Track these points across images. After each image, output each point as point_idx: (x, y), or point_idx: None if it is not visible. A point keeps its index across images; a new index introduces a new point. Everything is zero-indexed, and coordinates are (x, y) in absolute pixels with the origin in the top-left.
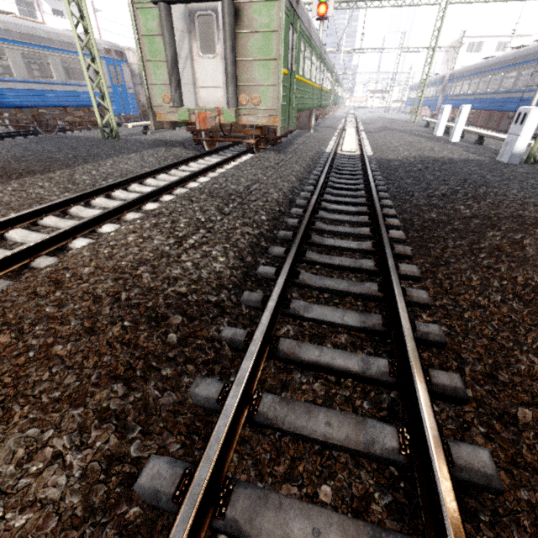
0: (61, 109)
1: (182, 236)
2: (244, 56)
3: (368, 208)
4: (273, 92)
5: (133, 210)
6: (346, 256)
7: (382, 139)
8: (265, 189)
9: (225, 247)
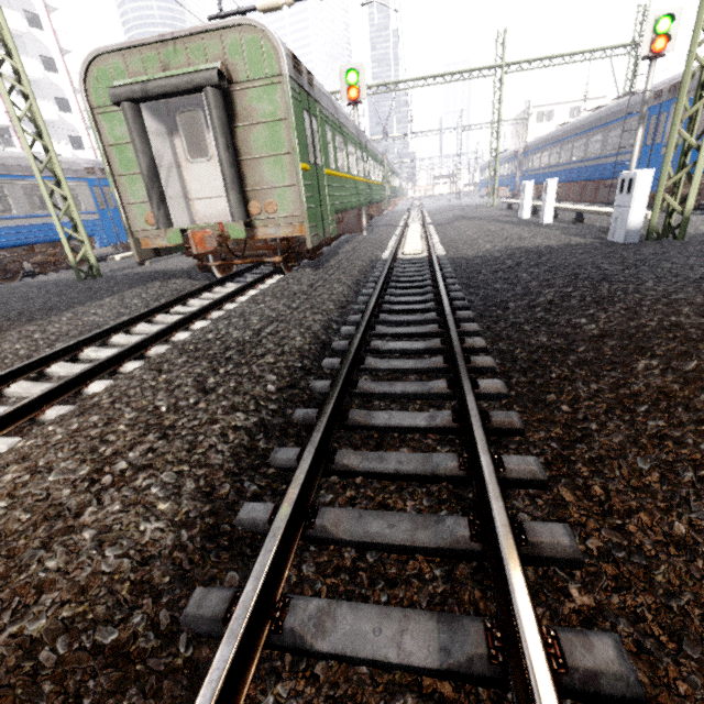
0: (26, 248)
1: (111, 455)
2: (247, 154)
3: (442, 342)
4: (293, 193)
5: (68, 397)
6: (411, 445)
7: (455, 231)
8: (284, 331)
9: (181, 471)
